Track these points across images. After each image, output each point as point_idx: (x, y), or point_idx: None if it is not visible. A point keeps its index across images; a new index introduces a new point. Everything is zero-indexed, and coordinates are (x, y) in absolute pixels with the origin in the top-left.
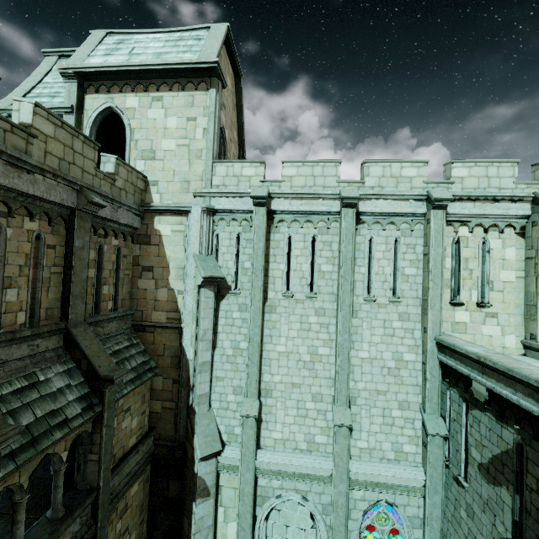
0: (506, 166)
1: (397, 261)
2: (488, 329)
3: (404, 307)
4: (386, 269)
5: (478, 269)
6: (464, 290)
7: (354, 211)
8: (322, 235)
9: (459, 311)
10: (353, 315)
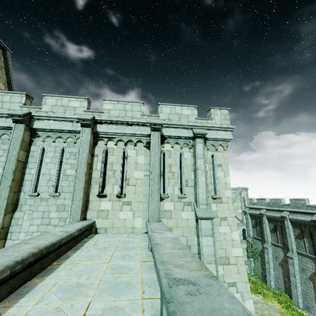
0: (136, 104)
1: (62, 165)
2: (124, 214)
3: (62, 200)
4: (52, 171)
5: (119, 170)
6: (109, 185)
7: (23, 126)
8: (4, 144)
9: (104, 201)
10: (17, 208)
